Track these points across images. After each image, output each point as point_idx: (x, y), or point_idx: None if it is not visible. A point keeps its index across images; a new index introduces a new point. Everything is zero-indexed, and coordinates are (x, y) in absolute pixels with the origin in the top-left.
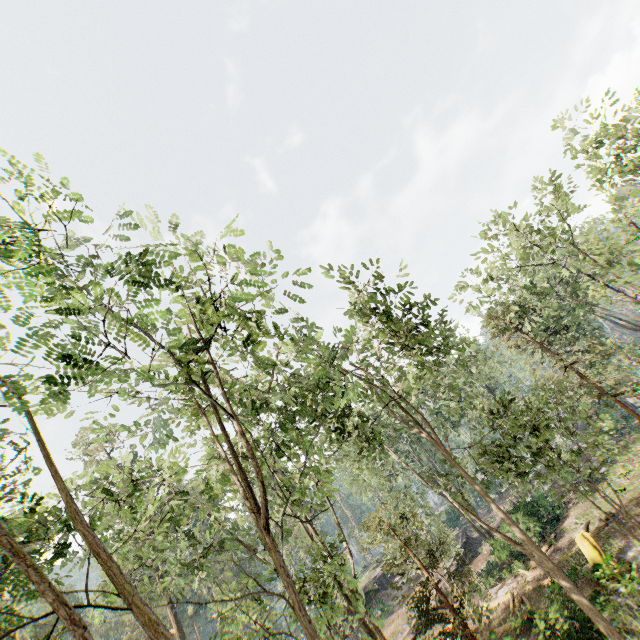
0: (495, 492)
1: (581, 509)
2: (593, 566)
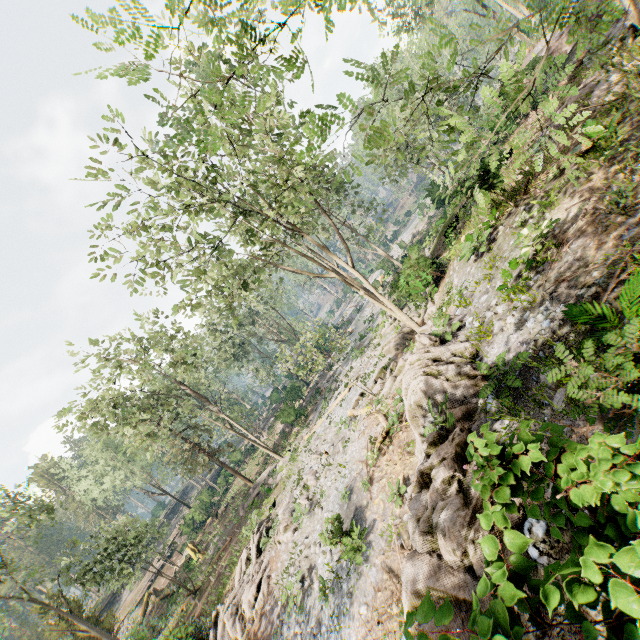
0: None
1: (237, 481)
2: (191, 561)
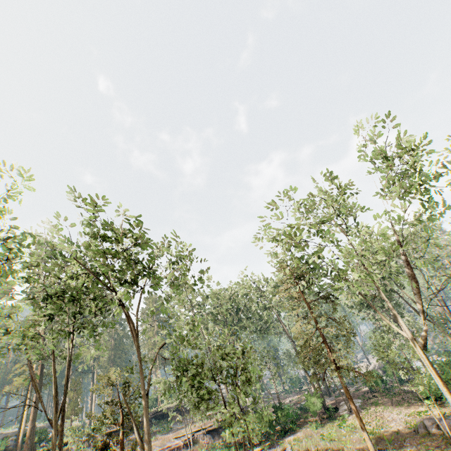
0: (297, 387)
1: (304, 434)
2: None
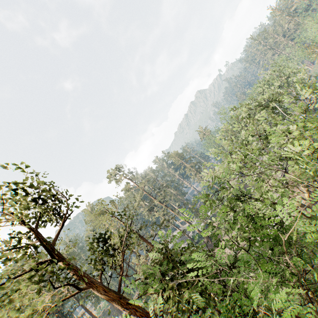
0: None
1: None
2: None
